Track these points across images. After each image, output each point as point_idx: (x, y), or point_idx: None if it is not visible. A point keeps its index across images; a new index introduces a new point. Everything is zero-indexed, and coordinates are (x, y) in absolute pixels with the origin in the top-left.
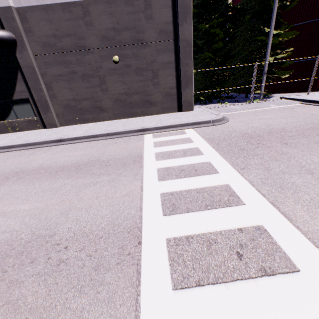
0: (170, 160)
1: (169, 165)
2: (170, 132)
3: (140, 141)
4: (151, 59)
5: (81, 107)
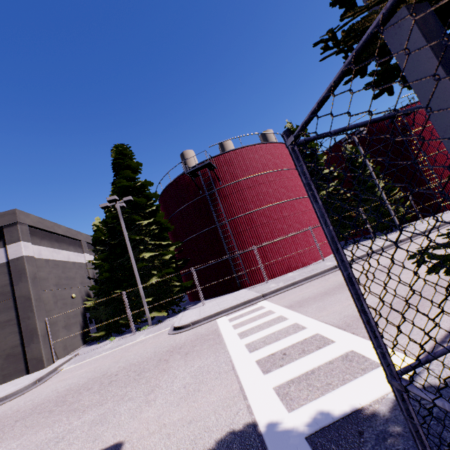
0: None
1: None
2: None
3: None
4: None
5: None
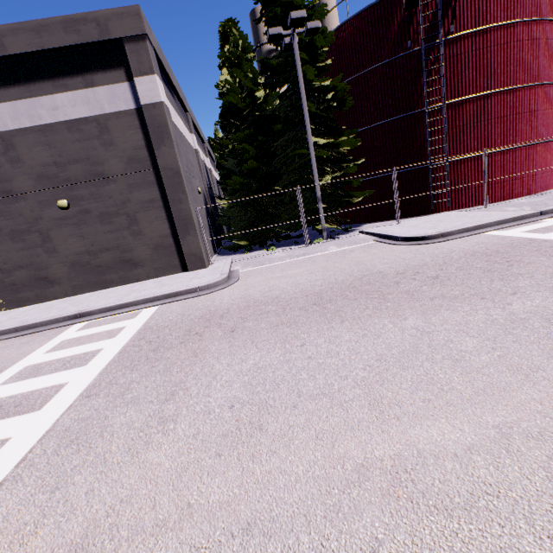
0: (18, 384)
1: (0, 395)
2: (117, 317)
3: (45, 341)
4: (122, 198)
5: (14, 281)
